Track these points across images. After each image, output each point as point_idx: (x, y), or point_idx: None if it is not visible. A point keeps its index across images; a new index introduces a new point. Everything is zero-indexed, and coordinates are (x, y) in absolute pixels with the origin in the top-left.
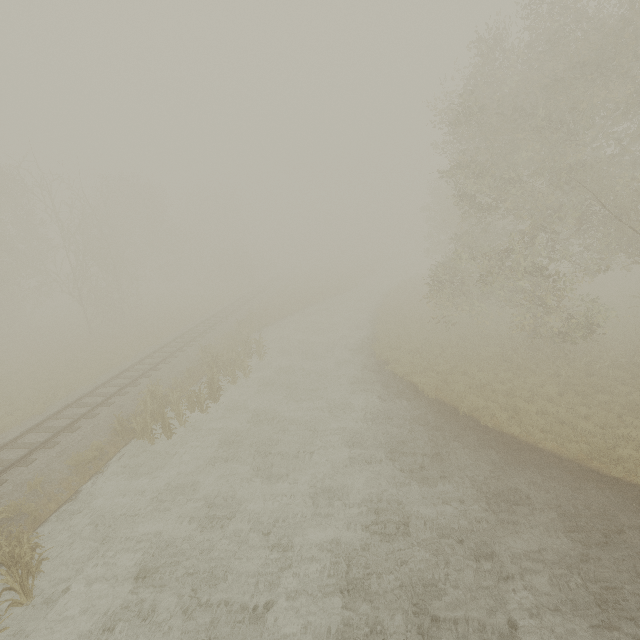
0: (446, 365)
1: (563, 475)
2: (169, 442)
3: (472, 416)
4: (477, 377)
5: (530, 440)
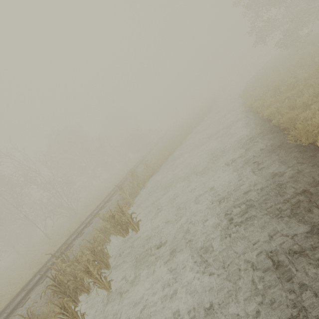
0: None
1: None
2: None
3: None
4: None
5: None
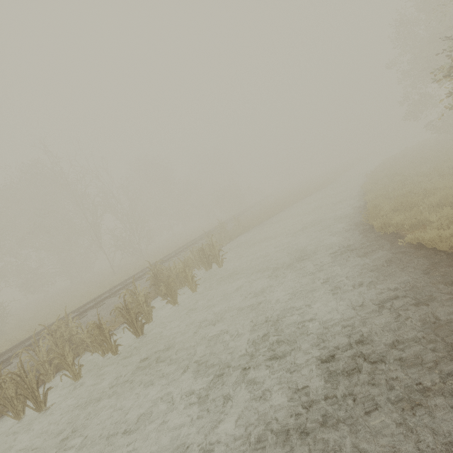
0: None
1: None
2: (41, 416)
3: None
4: None
5: None
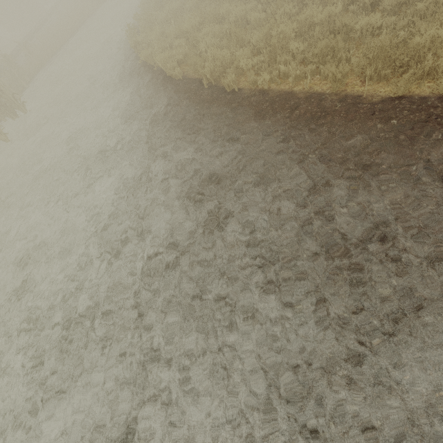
0: (197, 18)
1: (318, 126)
2: None
3: (219, 83)
4: (231, 17)
5: (284, 87)
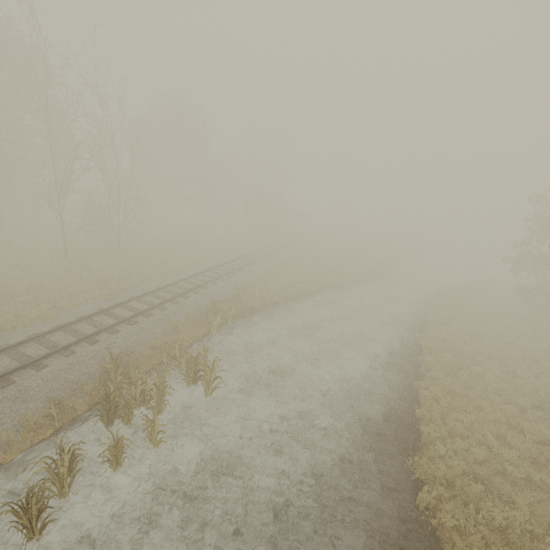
0: None
1: None
2: None
3: None
4: None
5: None
